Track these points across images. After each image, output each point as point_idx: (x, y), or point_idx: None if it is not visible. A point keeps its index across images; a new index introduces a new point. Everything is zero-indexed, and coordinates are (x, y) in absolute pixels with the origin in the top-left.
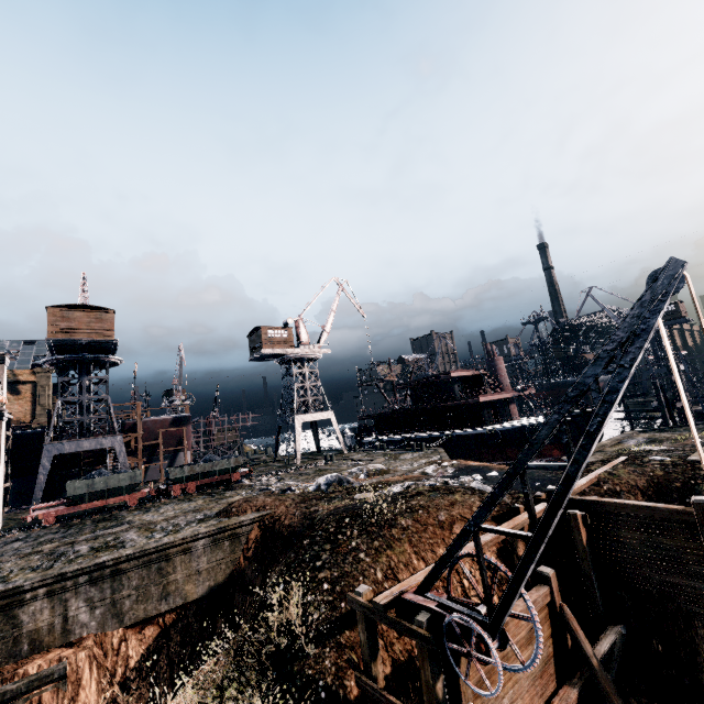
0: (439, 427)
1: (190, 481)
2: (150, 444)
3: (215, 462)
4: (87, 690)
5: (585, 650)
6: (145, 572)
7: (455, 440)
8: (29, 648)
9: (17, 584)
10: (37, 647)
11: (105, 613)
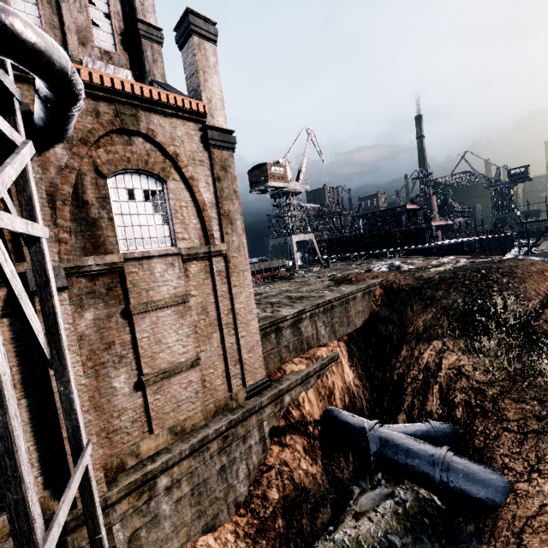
0: (388, 246)
1: (257, 274)
2: None
3: (271, 262)
4: (345, 367)
5: None
6: (340, 309)
7: (410, 253)
8: (306, 347)
9: (303, 308)
10: (309, 346)
11: (329, 331)
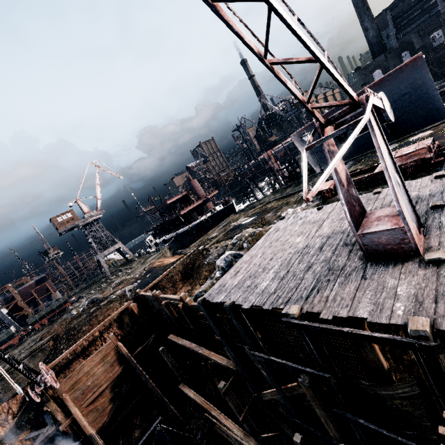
0: (177, 228)
1: (43, 319)
2: (30, 299)
3: (51, 305)
4: None
5: (124, 354)
6: (3, 382)
7: (179, 236)
8: None
9: None
10: None
11: None
